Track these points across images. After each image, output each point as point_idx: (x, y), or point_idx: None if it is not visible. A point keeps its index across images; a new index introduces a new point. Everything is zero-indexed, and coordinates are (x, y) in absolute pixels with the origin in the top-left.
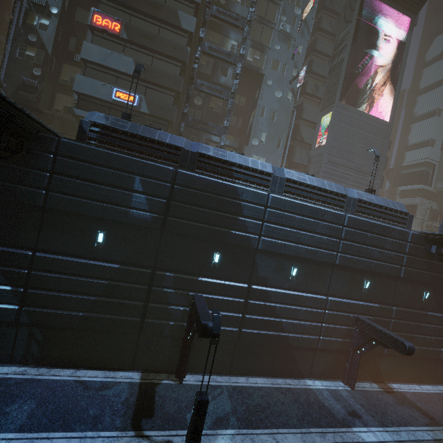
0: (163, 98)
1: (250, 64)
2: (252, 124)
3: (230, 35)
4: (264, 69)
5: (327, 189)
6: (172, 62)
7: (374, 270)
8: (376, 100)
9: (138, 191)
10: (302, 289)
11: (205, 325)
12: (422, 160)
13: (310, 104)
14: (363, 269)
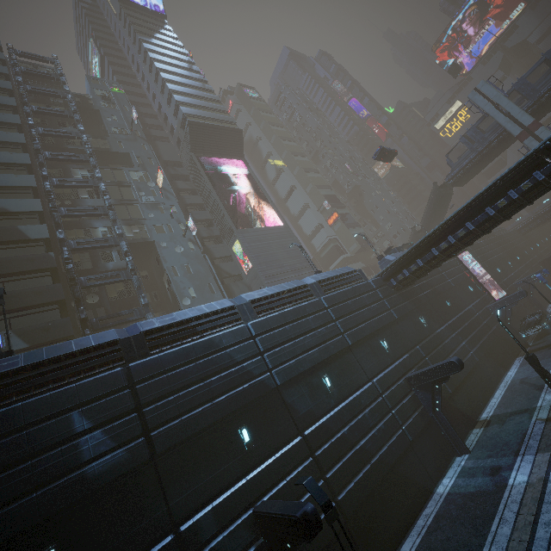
0: (43, 318)
1: (133, 239)
2: (171, 288)
3: (95, 225)
4: (151, 237)
5: (289, 288)
6: (36, 275)
7: (378, 328)
8: (262, 217)
9: (85, 430)
10: (348, 393)
11: (305, 514)
12: (326, 240)
13: (214, 244)
14: (371, 333)
